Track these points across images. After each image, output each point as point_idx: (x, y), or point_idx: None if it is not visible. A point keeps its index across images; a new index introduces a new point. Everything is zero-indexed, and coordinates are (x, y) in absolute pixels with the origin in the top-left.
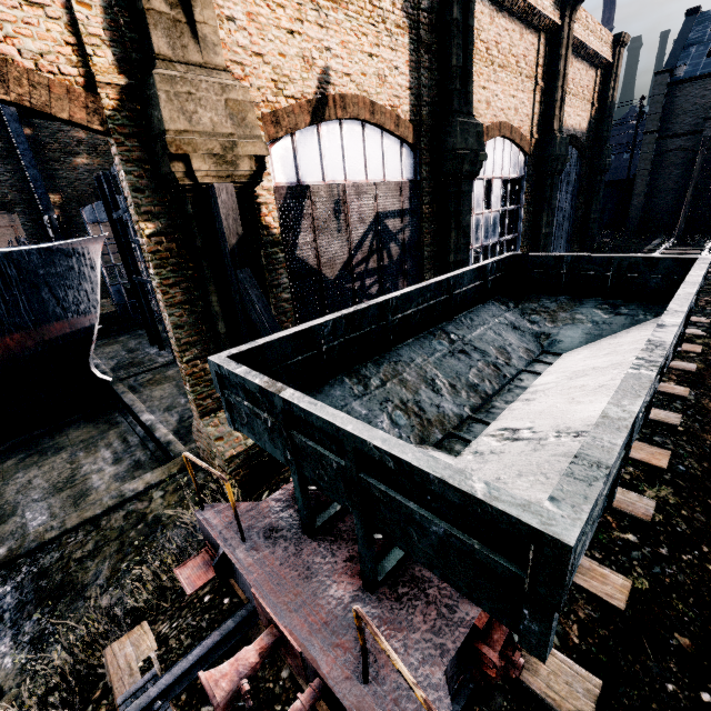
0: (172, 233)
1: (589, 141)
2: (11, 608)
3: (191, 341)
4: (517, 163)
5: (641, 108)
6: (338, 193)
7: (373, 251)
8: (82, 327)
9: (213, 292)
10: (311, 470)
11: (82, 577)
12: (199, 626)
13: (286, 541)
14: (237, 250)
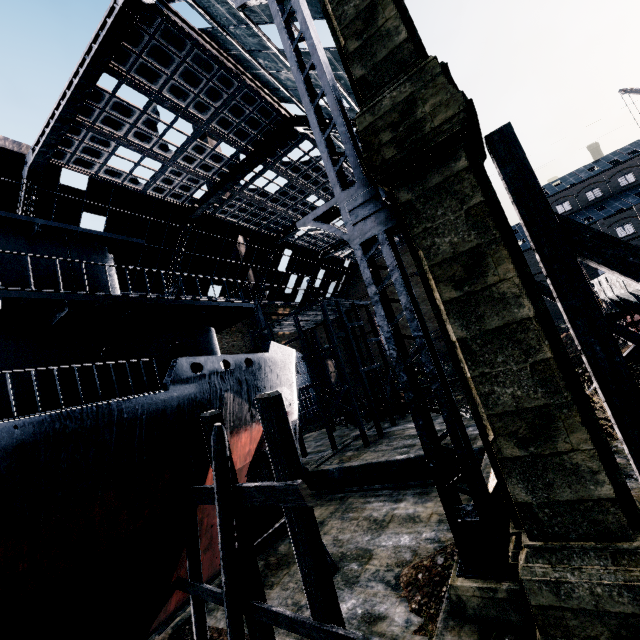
0: None
1: None
2: None
3: None
4: None
5: None
6: None
7: None
8: (295, 417)
9: None
10: None
11: None
12: None
13: None
14: None
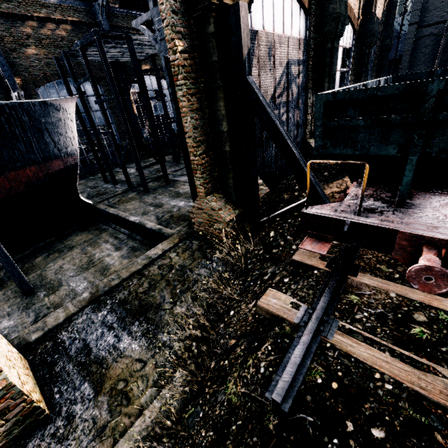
0: (192, 53)
1: (381, 27)
2: (115, 321)
3: (201, 140)
4: (349, 37)
5: (405, 7)
6: (270, 40)
7: (285, 89)
8: (70, 164)
9: (222, 99)
10: (443, 142)
11: (153, 300)
12: (310, 284)
13: (388, 212)
14: (246, 60)
